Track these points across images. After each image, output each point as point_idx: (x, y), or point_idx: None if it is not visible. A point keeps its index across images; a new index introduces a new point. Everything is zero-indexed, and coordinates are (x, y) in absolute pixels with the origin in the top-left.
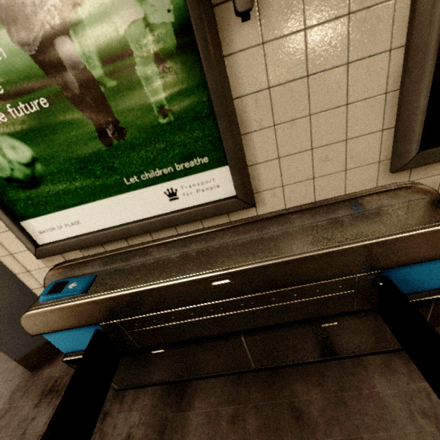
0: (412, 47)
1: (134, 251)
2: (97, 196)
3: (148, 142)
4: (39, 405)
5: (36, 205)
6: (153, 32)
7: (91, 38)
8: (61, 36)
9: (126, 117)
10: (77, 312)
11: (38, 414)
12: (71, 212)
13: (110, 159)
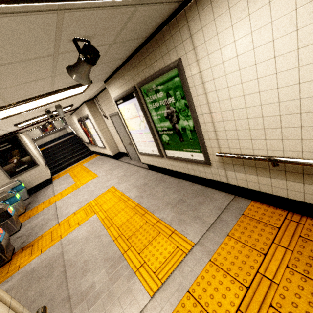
0: (3, 171)
1: None
2: None
3: None
4: None
5: None
6: None
7: None
8: None
9: None
10: None
11: None
12: None
13: None
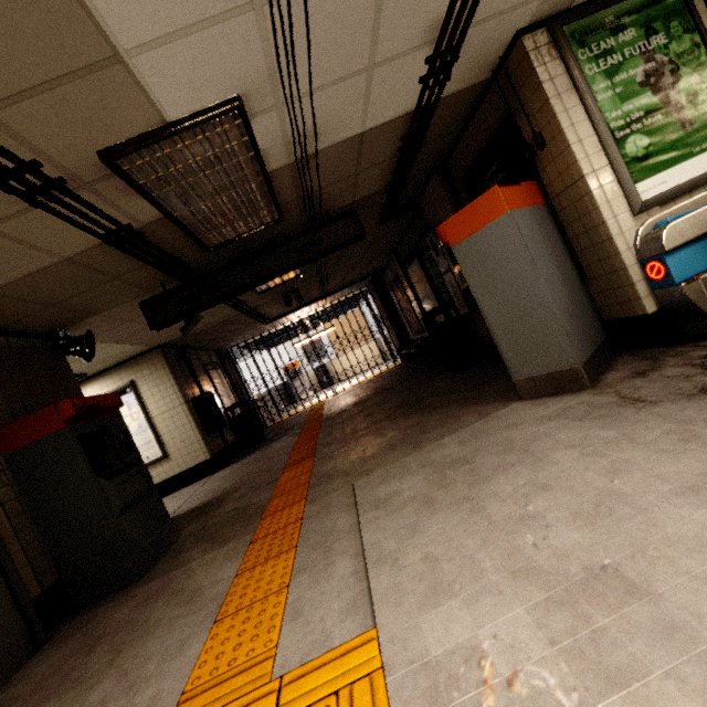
0: None
1: (699, 197)
2: (678, 162)
3: (704, 129)
4: (648, 376)
5: (644, 173)
6: (705, 86)
7: (681, 91)
8: (670, 91)
9: (694, 119)
10: (701, 218)
11: (660, 374)
12: (662, 175)
13: (685, 140)
